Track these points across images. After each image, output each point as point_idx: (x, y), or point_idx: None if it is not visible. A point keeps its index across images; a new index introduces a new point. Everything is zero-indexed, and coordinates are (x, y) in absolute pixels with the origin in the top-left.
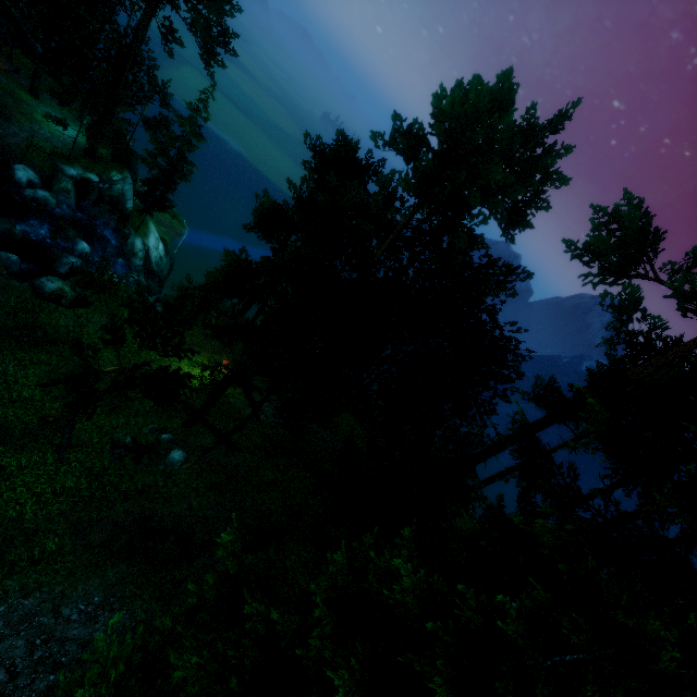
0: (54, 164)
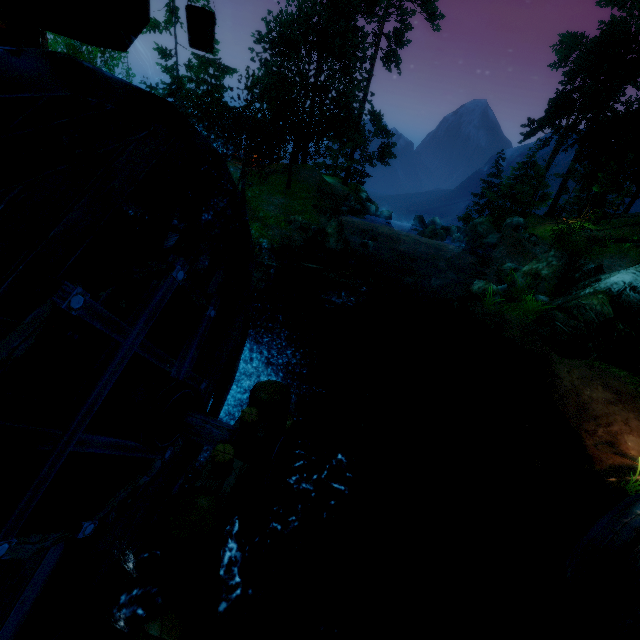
0: (359, 197)
